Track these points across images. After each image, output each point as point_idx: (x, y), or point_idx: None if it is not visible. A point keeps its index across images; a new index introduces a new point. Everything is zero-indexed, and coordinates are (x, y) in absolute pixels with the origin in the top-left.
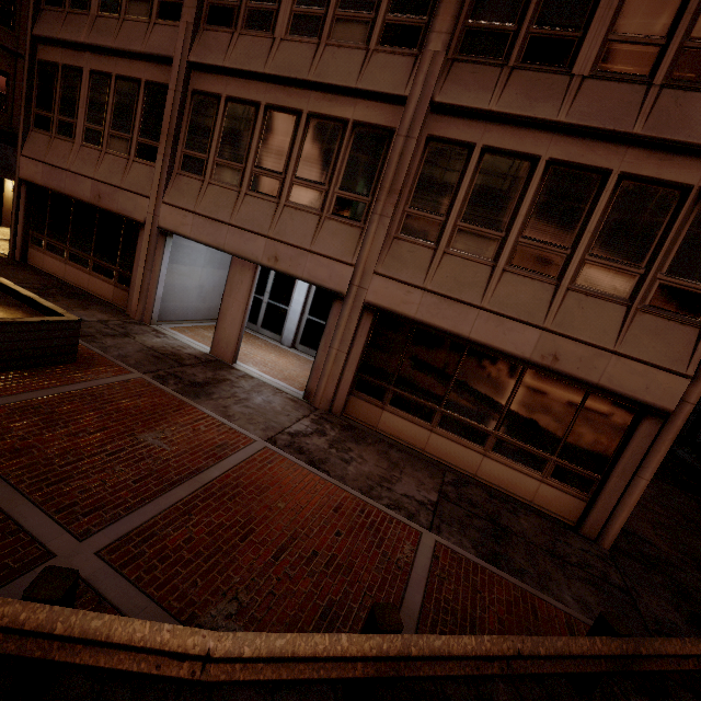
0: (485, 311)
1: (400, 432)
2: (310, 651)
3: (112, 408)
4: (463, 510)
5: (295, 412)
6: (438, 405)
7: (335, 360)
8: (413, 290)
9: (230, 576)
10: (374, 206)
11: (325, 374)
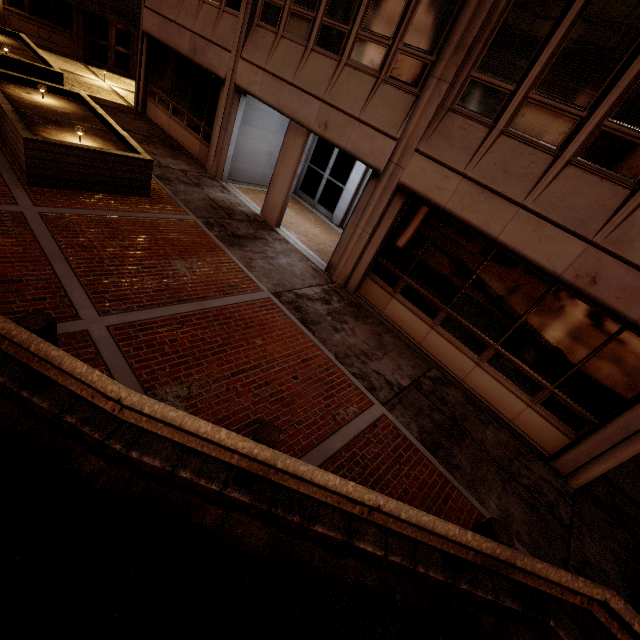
0: (526, 211)
1: (402, 321)
2: (194, 429)
3: (161, 236)
4: (429, 403)
5: (311, 279)
6: (446, 305)
7: (358, 240)
8: (451, 175)
9: (192, 374)
10: (434, 67)
11: (347, 251)
